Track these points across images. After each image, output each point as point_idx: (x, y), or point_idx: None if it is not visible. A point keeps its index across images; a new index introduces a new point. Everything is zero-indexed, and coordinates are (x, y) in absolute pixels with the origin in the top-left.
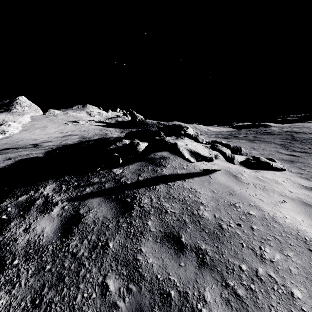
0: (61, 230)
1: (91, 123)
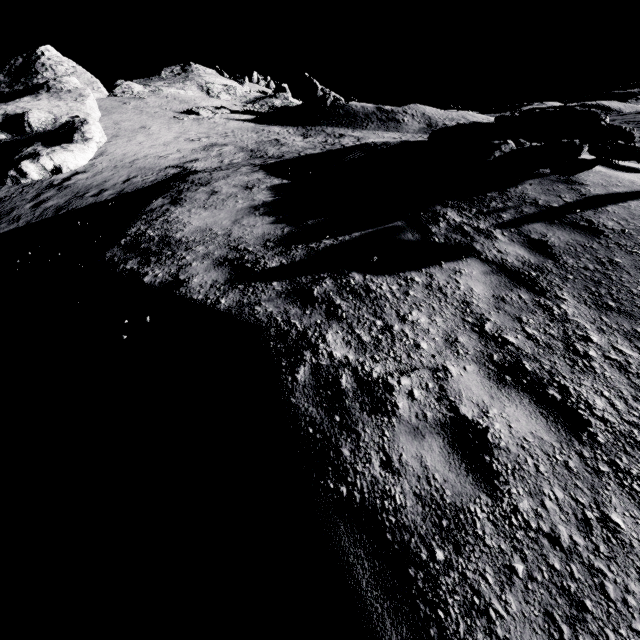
0: (536, 253)
1: (225, 115)
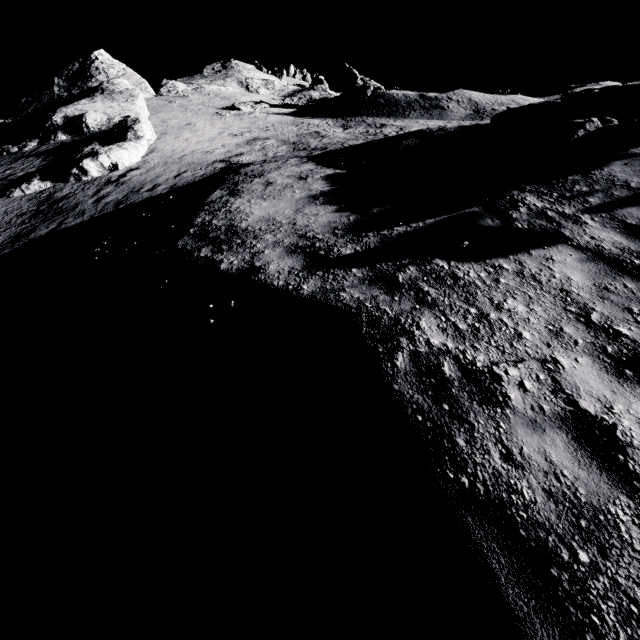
0: (635, 239)
1: (264, 110)
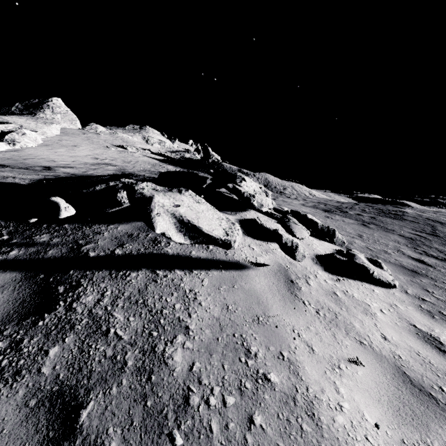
0: None
1: (145, 153)
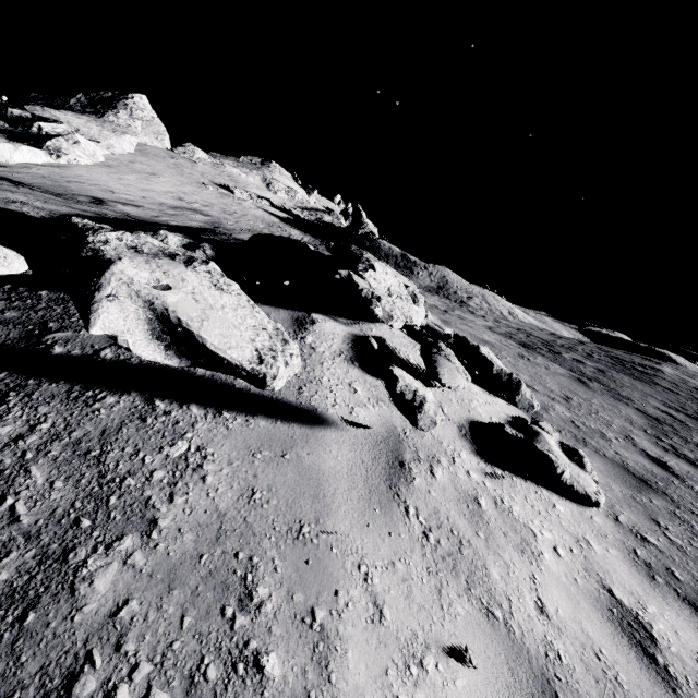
0: None
1: (261, 204)
